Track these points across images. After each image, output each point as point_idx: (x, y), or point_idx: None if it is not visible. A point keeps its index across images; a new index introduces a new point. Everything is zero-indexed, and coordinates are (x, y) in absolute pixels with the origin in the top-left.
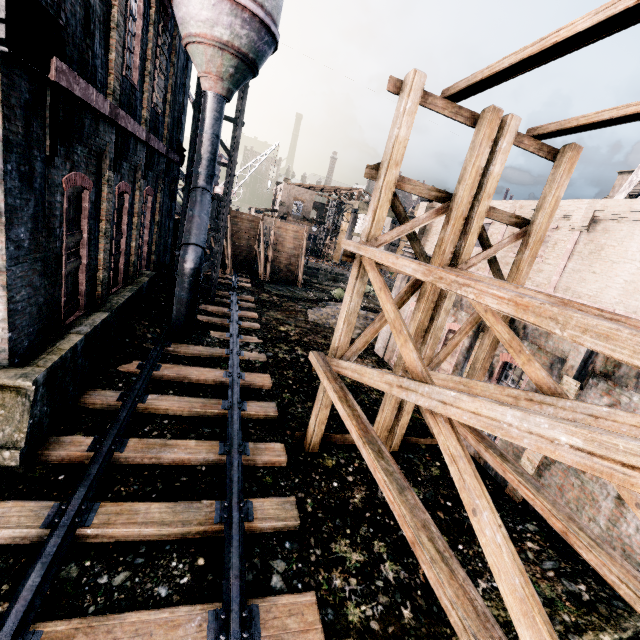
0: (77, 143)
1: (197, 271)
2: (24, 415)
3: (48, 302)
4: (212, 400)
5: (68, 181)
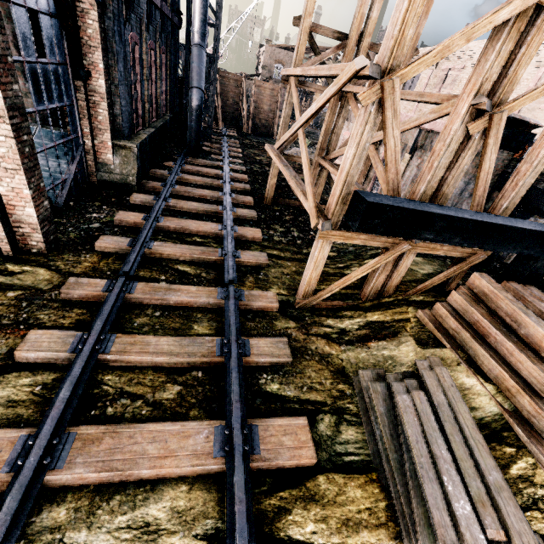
0: (132, 12)
1: (200, 107)
2: (135, 162)
3: (130, 114)
4: (215, 180)
5: (131, 38)
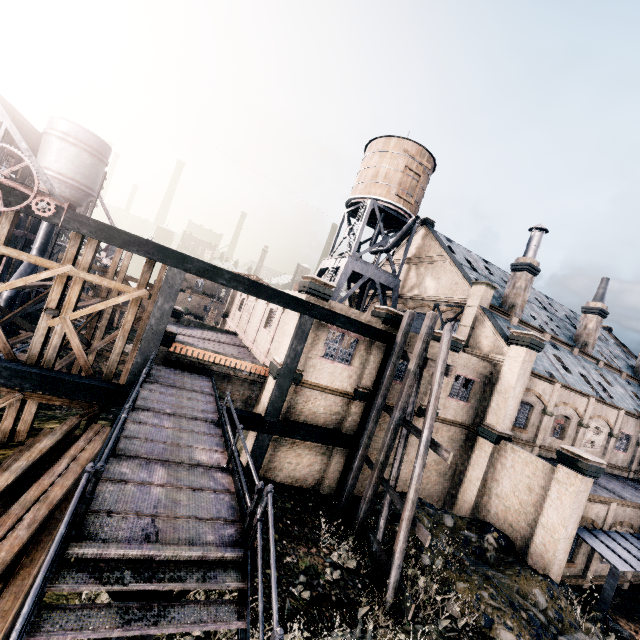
0: None
1: (13, 298)
2: None
3: None
4: None
5: None
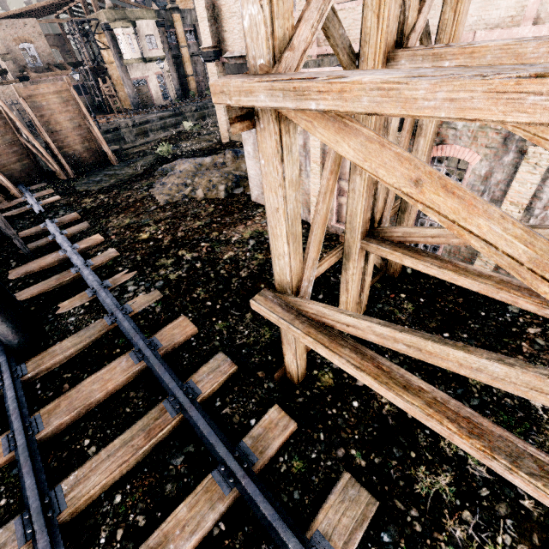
0: None
1: None
2: None
3: None
4: (151, 414)
5: None
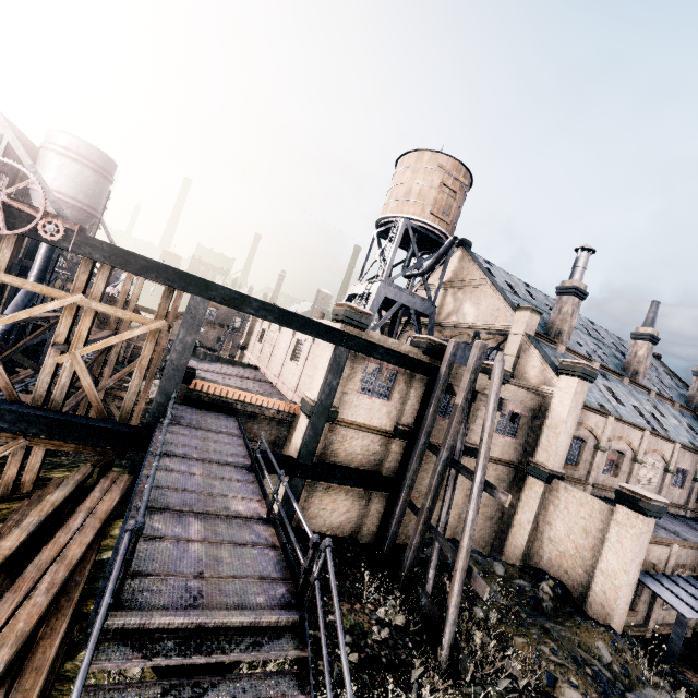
0: None
1: (8, 332)
2: None
3: None
4: None
5: None
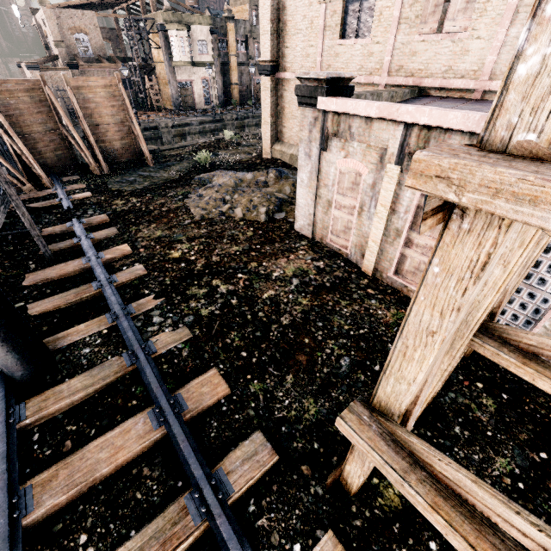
0: None
1: None
2: None
3: None
4: (168, 513)
5: None
